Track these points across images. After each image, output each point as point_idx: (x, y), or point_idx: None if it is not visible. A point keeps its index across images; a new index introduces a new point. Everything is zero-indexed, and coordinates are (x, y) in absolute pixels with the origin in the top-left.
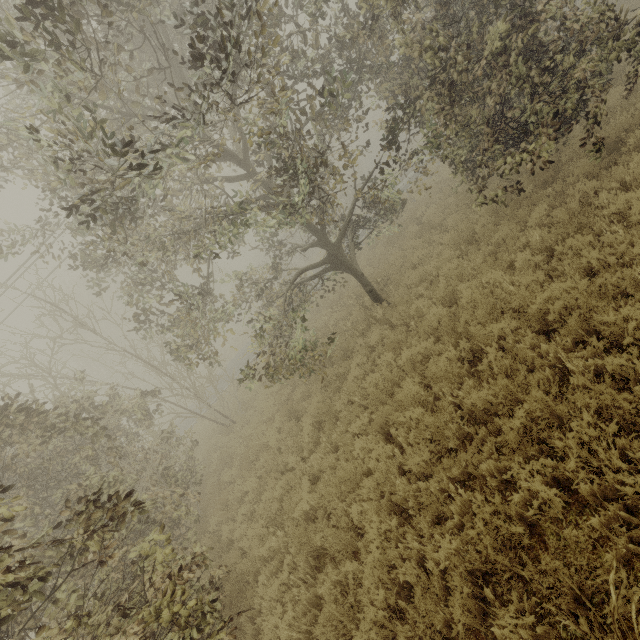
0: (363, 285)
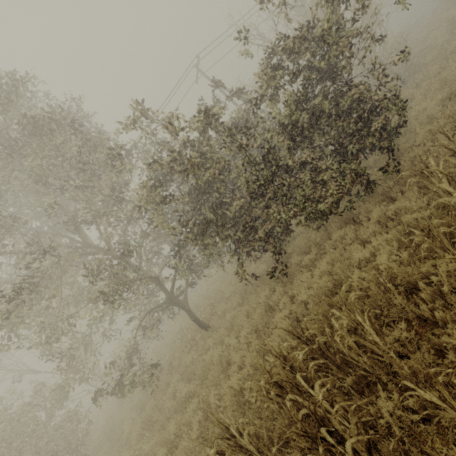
0: (189, 316)
